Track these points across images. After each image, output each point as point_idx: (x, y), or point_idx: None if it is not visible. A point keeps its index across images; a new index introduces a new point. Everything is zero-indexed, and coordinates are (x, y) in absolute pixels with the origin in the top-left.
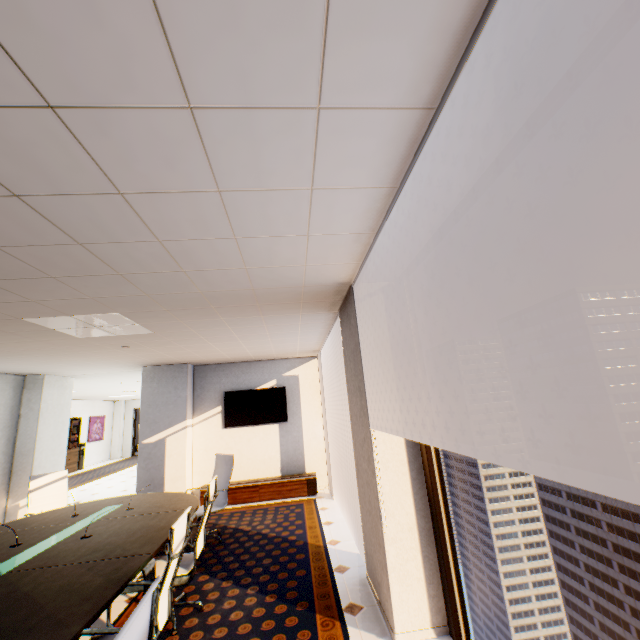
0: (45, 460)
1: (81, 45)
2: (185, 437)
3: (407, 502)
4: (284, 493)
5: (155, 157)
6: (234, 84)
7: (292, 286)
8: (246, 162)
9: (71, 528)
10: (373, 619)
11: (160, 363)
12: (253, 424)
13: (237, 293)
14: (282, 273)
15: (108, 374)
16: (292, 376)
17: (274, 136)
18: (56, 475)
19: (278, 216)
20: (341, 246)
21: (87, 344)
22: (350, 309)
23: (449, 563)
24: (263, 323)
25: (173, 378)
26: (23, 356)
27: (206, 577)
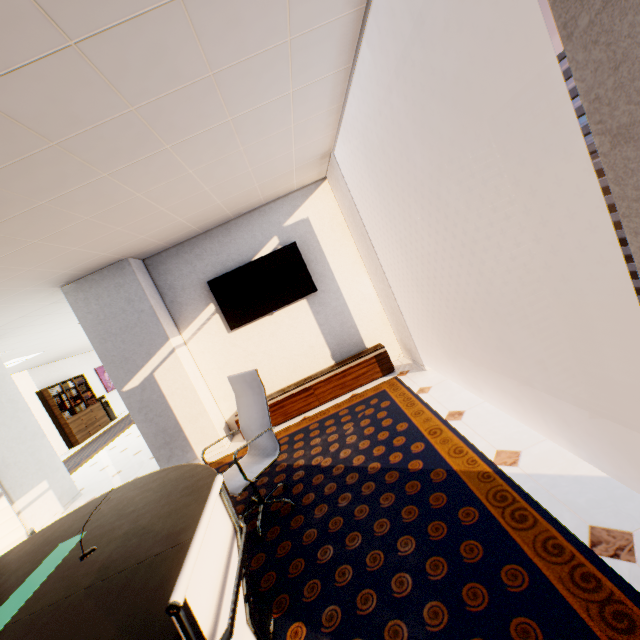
0: (11, 455)
1: None
2: (179, 363)
3: None
4: (349, 384)
5: None
6: None
7: None
8: None
9: None
10: None
11: (78, 272)
12: (269, 312)
13: None
14: None
15: (31, 319)
16: (299, 223)
17: None
18: None
19: None
20: None
21: None
22: None
23: None
24: None
25: (117, 288)
26: None
27: (300, 634)
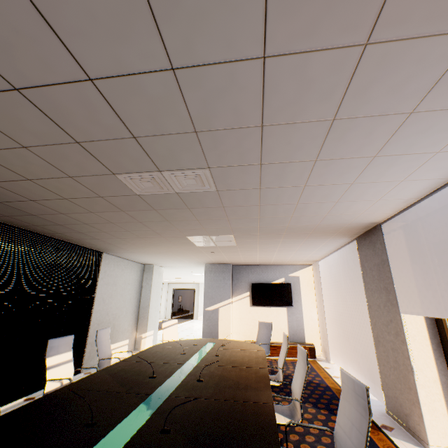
0: (152, 313)
1: (352, 143)
2: (229, 309)
3: (430, 363)
4: (293, 354)
5: (337, 173)
6: (403, 148)
7: (341, 224)
8: (378, 172)
9: (202, 350)
10: (405, 436)
11: (216, 262)
12: (270, 305)
13: (306, 227)
14: (343, 217)
15: (182, 267)
16: (294, 276)
17: (403, 162)
18: (173, 321)
19: (370, 192)
20: (392, 204)
21: (196, 250)
22: (375, 238)
23: None
24: (301, 243)
25: (222, 272)
26: (159, 254)
27: (273, 393)
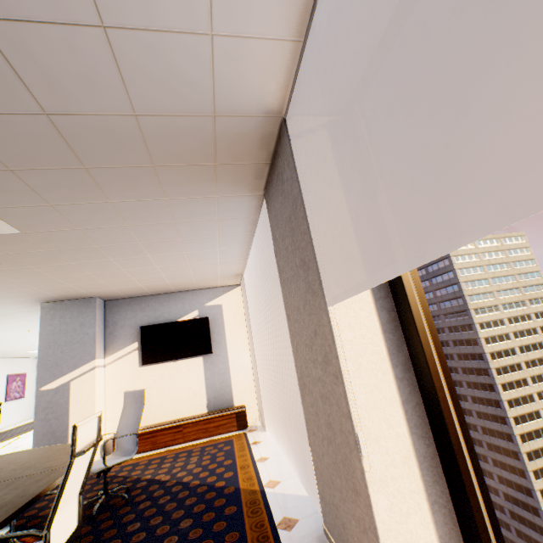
0: None
1: None
2: (94, 379)
3: (395, 417)
4: (211, 430)
5: None
6: None
7: (197, 113)
8: None
9: None
10: None
11: (61, 297)
12: (174, 359)
13: (112, 127)
14: (175, 61)
15: (3, 317)
16: (215, 306)
17: None
18: None
19: None
20: None
21: None
22: (282, 161)
23: (480, 511)
24: (170, 216)
25: (78, 314)
26: None
27: None
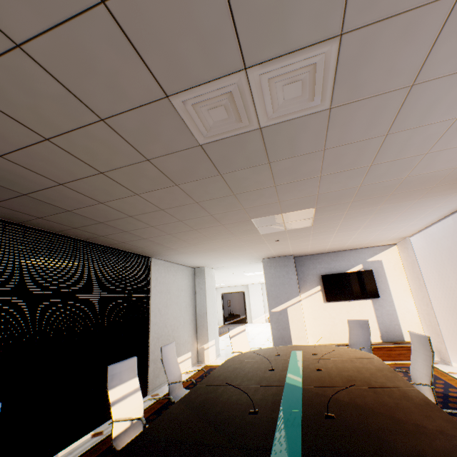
0: (211, 320)
1: None
2: (300, 308)
3: None
4: (393, 356)
5: None
6: None
7: None
8: None
9: (293, 362)
10: None
11: (276, 255)
12: (349, 299)
13: (433, 174)
14: None
15: (234, 266)
16: (375, 261)
17: None
18: (240, 328)
19: None
20: None
21: (257, 240)
22: None
23: None
24: (405, 209)
25: (284, 266)
26: (212, 252)
27: None
